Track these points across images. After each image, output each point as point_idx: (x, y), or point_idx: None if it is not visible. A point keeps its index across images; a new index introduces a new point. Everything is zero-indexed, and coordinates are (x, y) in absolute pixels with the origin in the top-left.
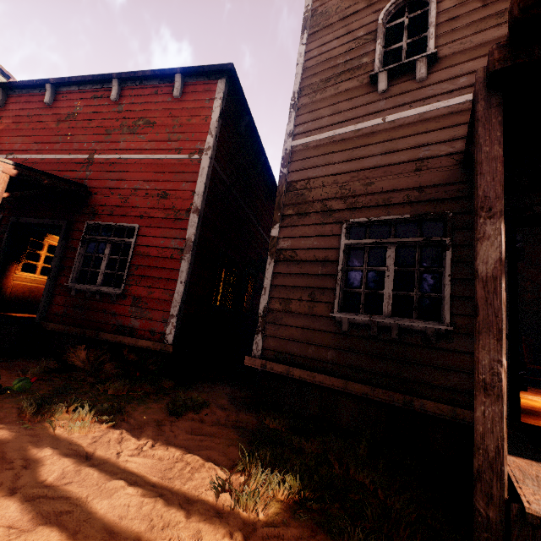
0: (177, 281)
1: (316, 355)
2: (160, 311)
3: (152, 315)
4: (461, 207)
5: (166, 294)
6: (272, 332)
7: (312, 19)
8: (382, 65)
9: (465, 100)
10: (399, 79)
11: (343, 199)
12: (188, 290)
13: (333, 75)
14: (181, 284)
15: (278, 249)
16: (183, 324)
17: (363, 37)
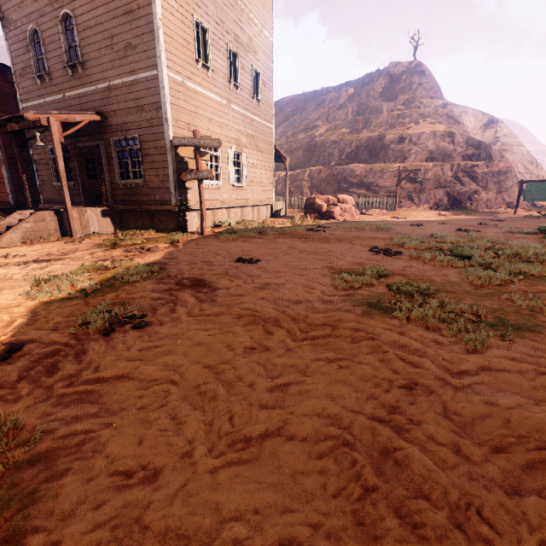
0: (4, 178)
1: (56, 199)
2: (4, 193)
3: (1, 195)
4: (69, 143)
5: (2, 185)
6: (44, 194)
7: (4, 21)
8: (38, 67)
9: (61, 97)
10: (44, 79)
11: (45, 137)
12: (13, 182)
13: (24, 68)
14: (7, 180)
15: (35, 160)
16: (18, 197)
17: (27, 47)
